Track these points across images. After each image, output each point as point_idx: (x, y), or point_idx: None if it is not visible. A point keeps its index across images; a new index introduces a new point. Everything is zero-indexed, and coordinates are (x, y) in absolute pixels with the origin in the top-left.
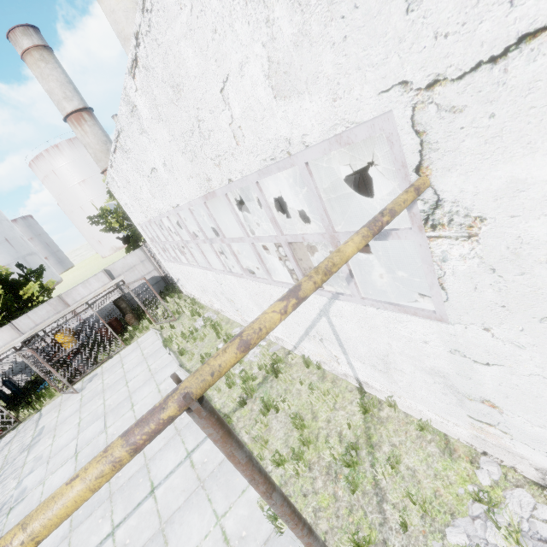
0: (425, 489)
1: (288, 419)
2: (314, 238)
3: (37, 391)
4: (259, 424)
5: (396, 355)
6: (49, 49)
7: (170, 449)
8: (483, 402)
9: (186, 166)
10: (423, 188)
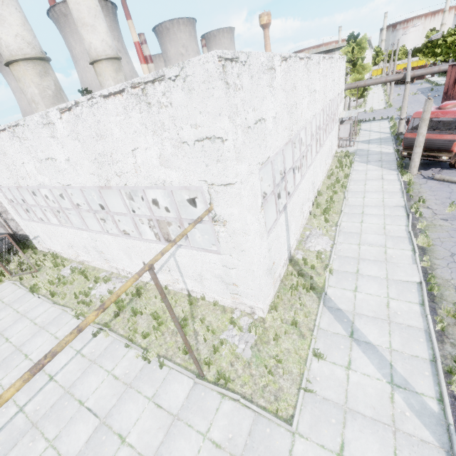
0: (214, 326)
1: (150, 314)
2: (172, 219)
3: None
4: (131, 322)
5: (205, 271)
6: None
7: (60, 354)
8: (233, 285)
9: (91, 168)
10: (211, 210)
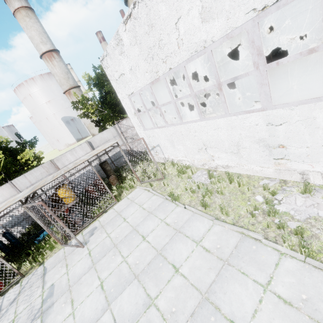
0: None
1: None
2: None
3: (34, 242)
4: None
5: None
6: (32, 10)
7: None
8: None
9: None
10: None
